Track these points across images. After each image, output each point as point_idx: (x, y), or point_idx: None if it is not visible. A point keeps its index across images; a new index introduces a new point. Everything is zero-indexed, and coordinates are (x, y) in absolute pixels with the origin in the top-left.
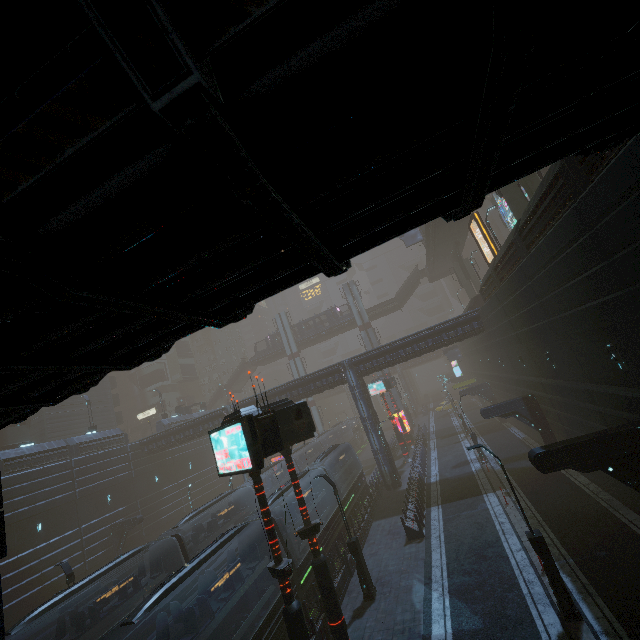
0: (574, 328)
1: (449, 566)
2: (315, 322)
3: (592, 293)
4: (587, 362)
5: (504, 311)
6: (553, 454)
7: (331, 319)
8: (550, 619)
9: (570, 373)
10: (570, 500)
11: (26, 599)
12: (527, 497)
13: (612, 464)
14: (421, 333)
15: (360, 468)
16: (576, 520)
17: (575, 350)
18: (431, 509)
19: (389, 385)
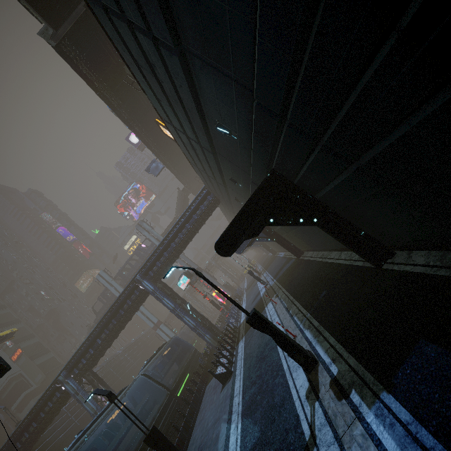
0: (204, 134)
1: (244, 387)
2: (130, 264)
3: (168, 81)
4: (235, 159)
5: (202, 171)
6: (227, 235)
7: (141, 255)
8: (300, 381)
9: (244, 180)
10: (305, 272)
11: None
12: (286, 289)
13: (270, 215)
14: (179, 223)
15: (193, 349)
16: (309, 282)
17: (227, 157)
18: (239, 344)
19: (190, 275)
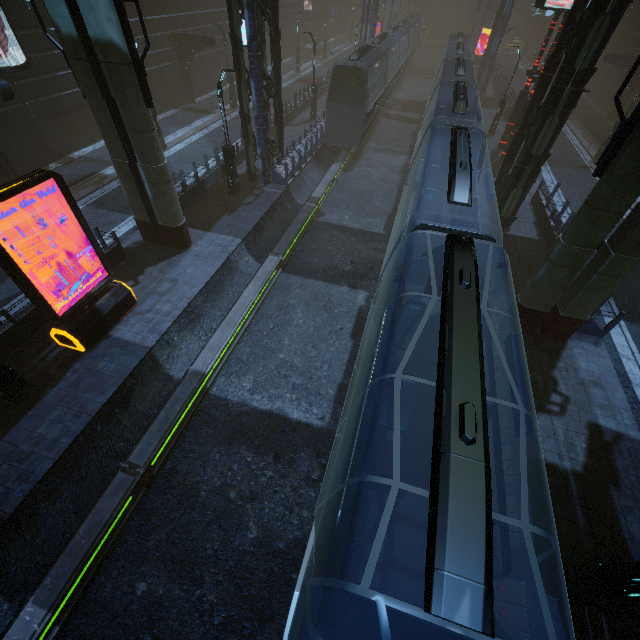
0: None
1: None
2: None
3: None
4: None
5: None
6: None
7: None
8: (588, 158)
9: None
10: (609, 133)
11: (208, 56)
12: (583, 125)
13: None
14: None
15: None
16: None
17: None
18: None
19: None
